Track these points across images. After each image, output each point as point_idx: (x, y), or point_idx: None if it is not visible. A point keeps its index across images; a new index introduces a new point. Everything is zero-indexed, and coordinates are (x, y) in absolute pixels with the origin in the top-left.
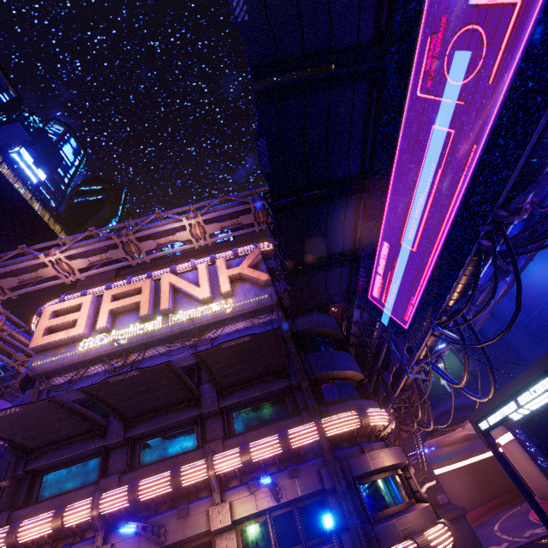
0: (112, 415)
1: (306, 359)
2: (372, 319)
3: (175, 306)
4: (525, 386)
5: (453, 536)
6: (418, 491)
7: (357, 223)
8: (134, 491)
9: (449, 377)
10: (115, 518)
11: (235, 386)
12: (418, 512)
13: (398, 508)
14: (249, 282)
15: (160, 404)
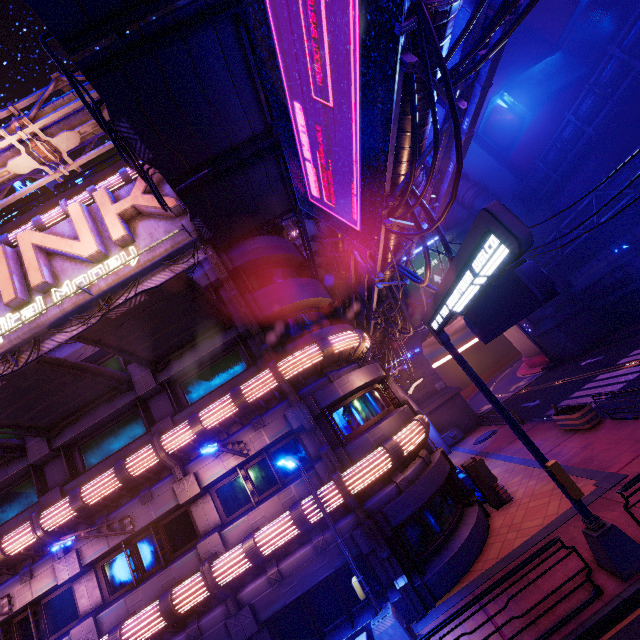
0: (26, 431)
1: (253, 299)
2: (331, 229)
3: (56, 276)
4: (461, 271)
5: (425, 428)
6: (396, 398)
7: (253, 78)
8: (77, 499)
9: (417, 276)
10: (71, 527)
11: (171, 355)
12: (391, 419)
13: (373, 421)
14: (153, 217)
15: (80, 403)
